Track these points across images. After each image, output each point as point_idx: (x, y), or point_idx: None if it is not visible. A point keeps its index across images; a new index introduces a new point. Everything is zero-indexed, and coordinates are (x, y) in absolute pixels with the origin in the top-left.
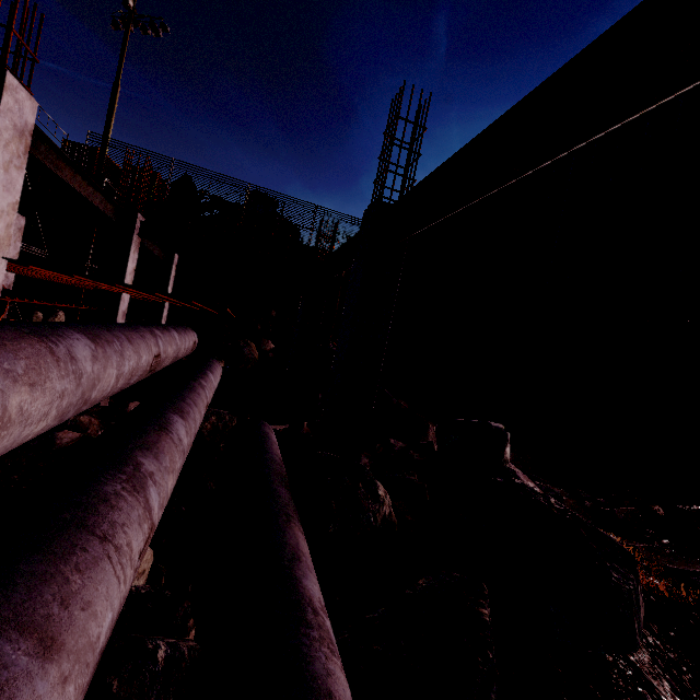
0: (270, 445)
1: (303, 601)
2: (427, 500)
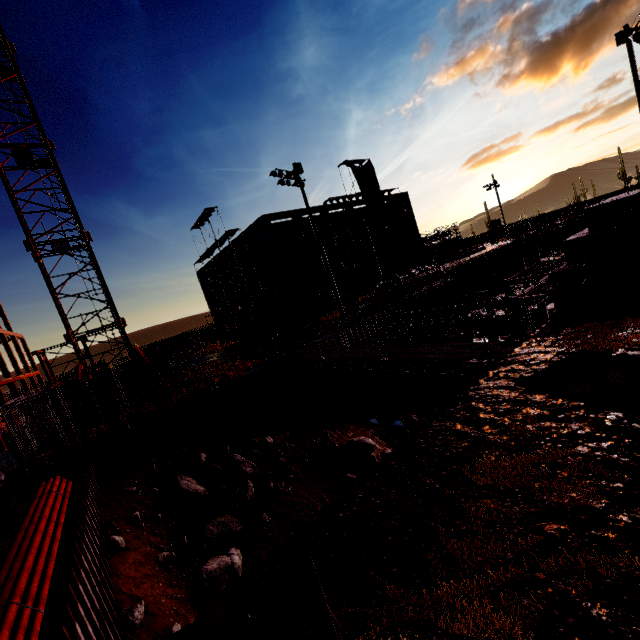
0: None
1: None
2: None
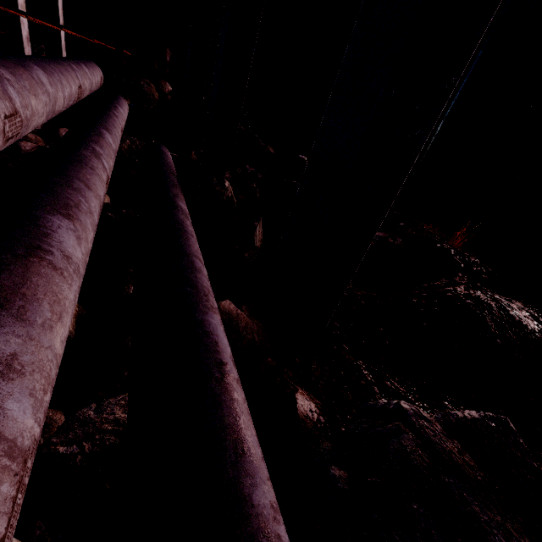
0: (166, 158)
1: (177, 205)
2: (257, 196)
